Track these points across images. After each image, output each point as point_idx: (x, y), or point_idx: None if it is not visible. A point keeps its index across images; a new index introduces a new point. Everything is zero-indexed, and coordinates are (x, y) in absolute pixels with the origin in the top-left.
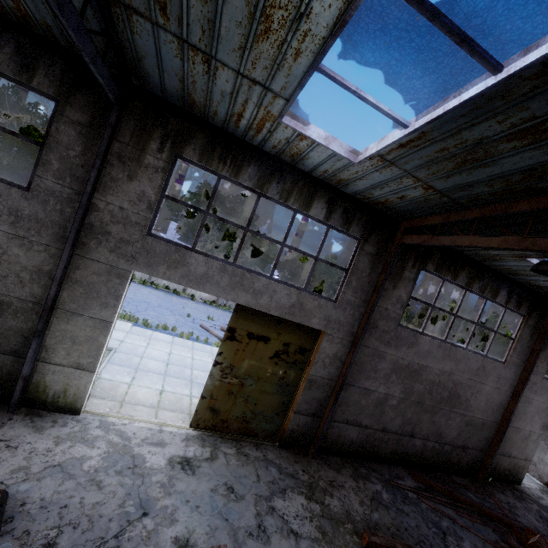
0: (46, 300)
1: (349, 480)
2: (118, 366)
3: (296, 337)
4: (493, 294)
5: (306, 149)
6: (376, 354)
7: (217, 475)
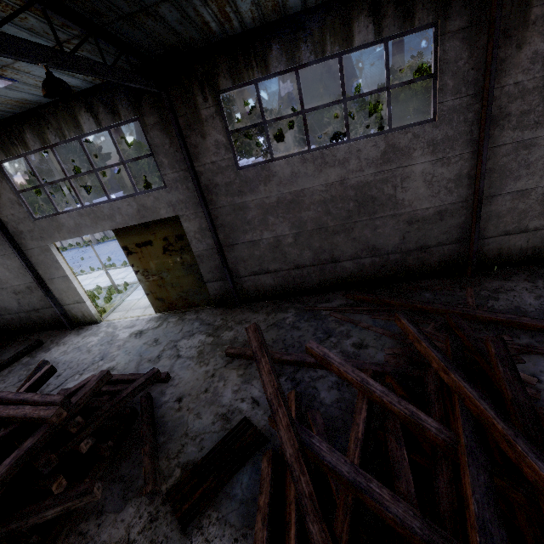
0: (33, 279)
1: (261, 316)
2: (140, 291)
3: (167, 230)
4: (343, 41)
5: (5, 98)
6: (236, 208)
7: (153, 335)
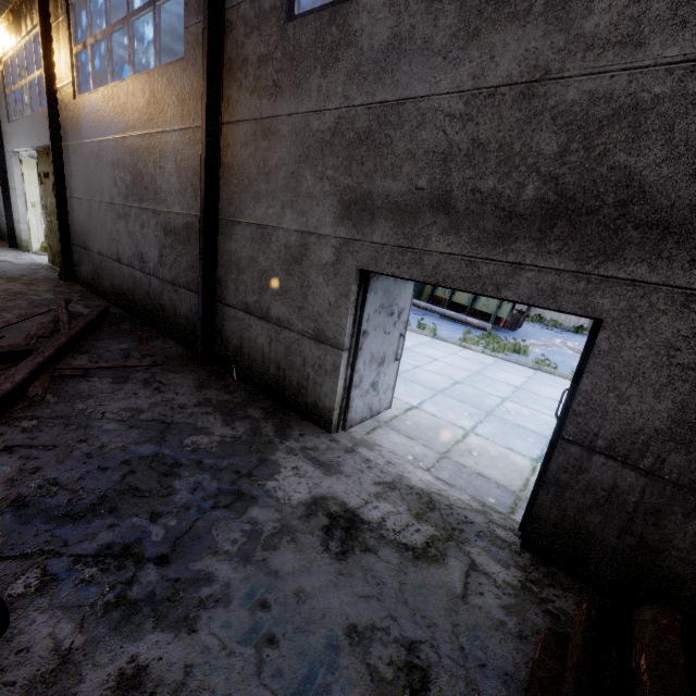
0: (1, 181)
1: (44, 289)
2: None
3: None
4: None
5: None
6: (73, 149)
7: None
